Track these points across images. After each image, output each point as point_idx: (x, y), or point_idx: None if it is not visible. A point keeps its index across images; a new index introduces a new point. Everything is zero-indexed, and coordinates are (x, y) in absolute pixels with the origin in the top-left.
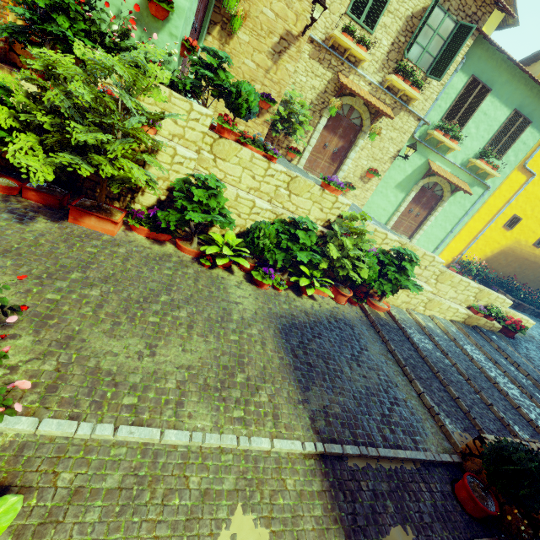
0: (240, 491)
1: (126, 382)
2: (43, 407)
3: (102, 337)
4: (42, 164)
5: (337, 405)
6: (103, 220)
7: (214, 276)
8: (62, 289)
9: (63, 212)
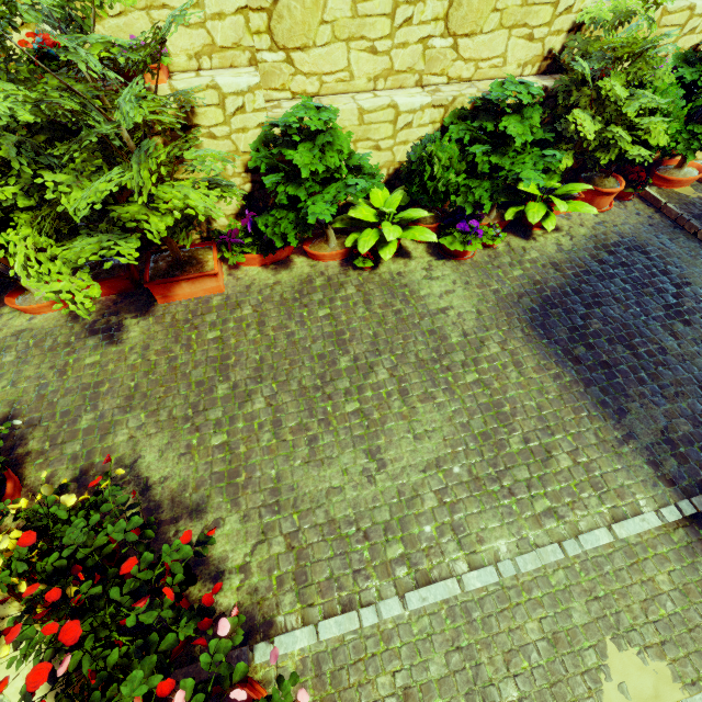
0: (599, 619)
1: (376, 526)
2: (306, 606)
3: (309, 472)
4: (70, 277)
5: (682, 419)
6: (197, 280)
7: (387, 278)
8: (221, 422)
9: (144, 291)
